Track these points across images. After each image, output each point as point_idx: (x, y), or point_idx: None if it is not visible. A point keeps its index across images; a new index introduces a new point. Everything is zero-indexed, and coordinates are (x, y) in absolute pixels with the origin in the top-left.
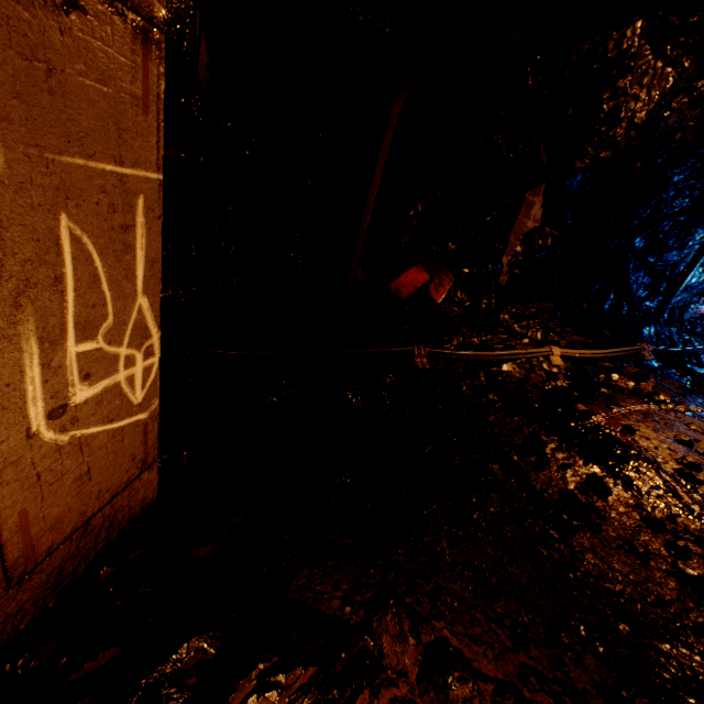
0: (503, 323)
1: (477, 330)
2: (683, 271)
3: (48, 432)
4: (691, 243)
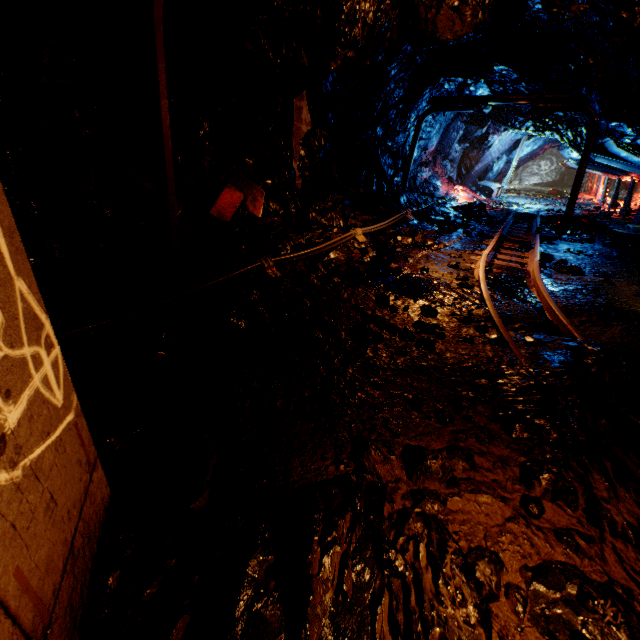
0: (314, 221)
1: (300, 232)
2: (410, 148)
3: (1, 475)
4: (409, 126)
